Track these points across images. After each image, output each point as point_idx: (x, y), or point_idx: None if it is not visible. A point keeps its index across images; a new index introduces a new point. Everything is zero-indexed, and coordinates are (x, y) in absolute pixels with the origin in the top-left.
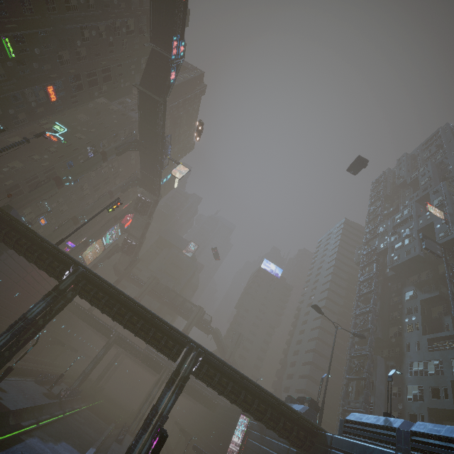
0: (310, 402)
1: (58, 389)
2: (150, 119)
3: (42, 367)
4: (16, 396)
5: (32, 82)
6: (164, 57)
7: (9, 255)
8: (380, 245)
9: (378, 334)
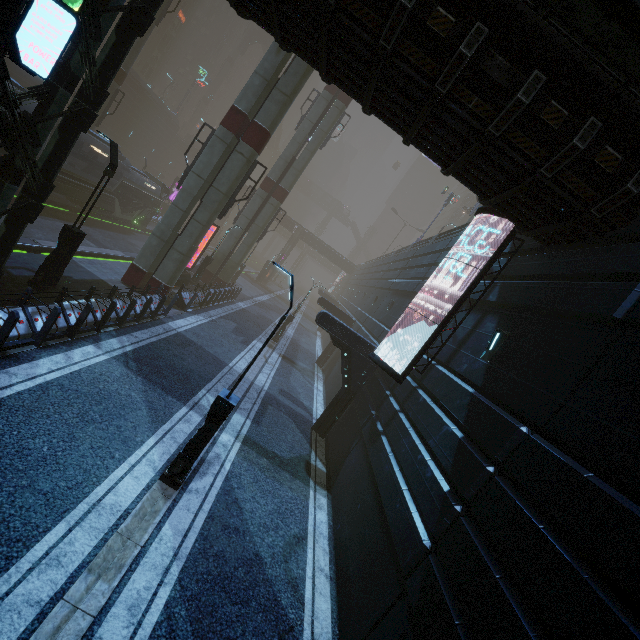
0: None
1: None
2: None
3: None
4: None
5: (169, 16)
6: None
7: None
8: None
9: None
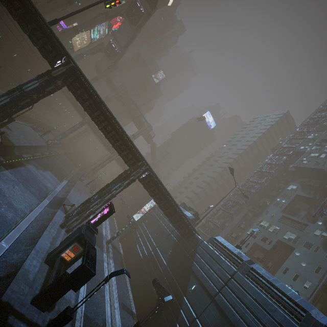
0: (195, 213)
1: (47, 136)
2: None
3: (36, 117)
4: (18, 136)
5: None
6: None
7: (5, 11)
8: (300, 147)
9: (254, 197)
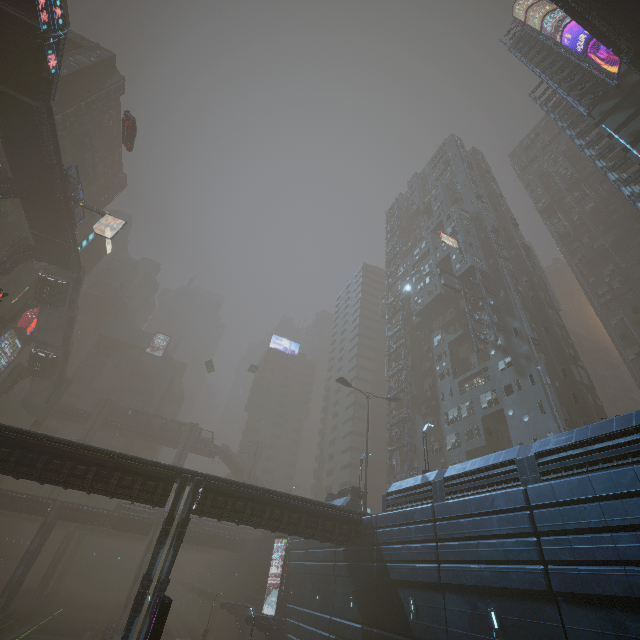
0: (352, 491)
1: None
2: (25, 140)
3: None
4: None
5: None
6: (26, 24)
7: None
8: (403, 290)
9: (413, 392)
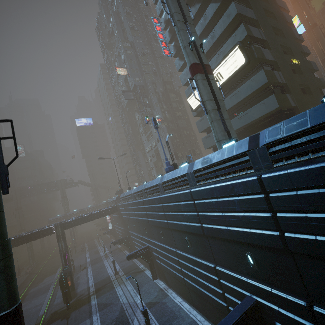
0: (120, 191)
1: (24, 271)
2: None
3: None
4: None
5: None
6: None
7: None
8: (117, 92)
9: (135, 142)
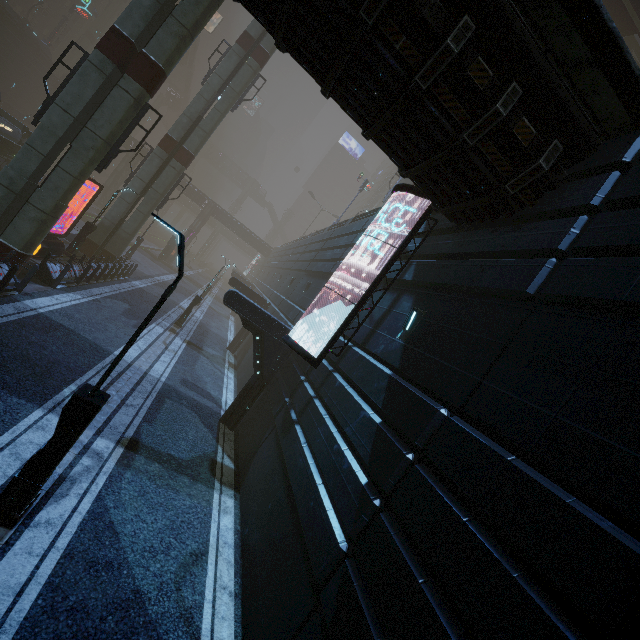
0: None
1: None
2: None
3: None
4: None
5: None
6: None
7: None
8: None
9: None
